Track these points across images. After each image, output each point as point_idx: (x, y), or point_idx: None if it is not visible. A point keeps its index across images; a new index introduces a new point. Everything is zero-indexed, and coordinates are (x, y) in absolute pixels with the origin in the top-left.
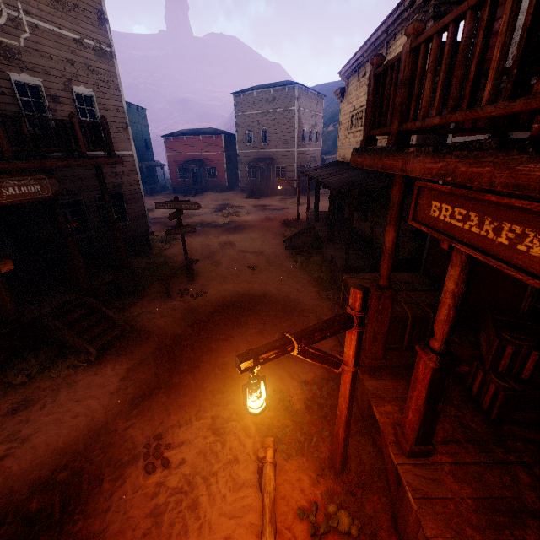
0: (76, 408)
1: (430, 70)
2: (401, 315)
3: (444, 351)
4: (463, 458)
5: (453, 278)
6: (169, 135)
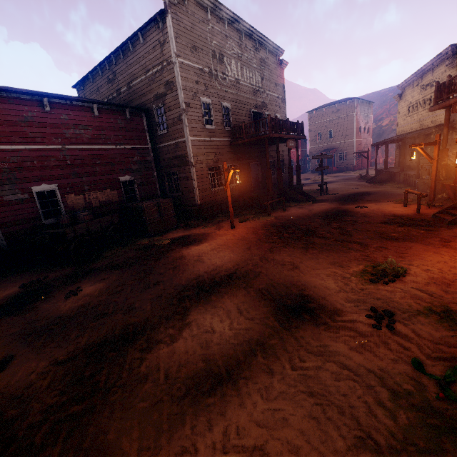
0: (321, 206)
1: (453, 84)
2: (452, 164)
3: None
4: None
5: None
6: None
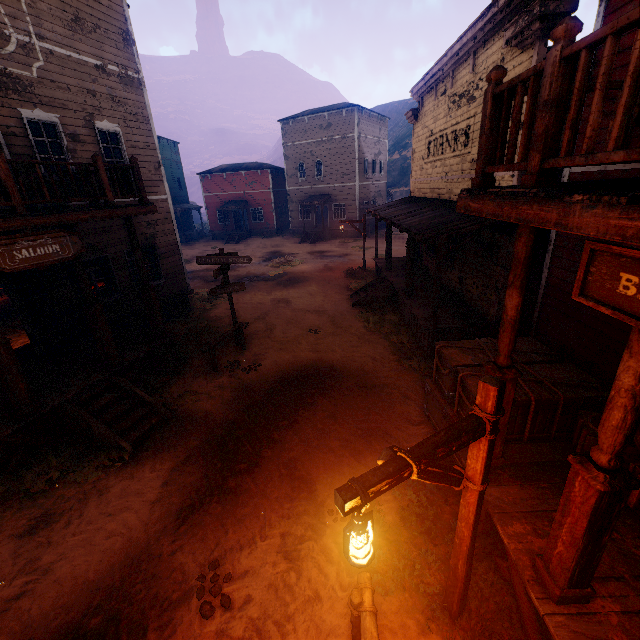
0: (109, 525)
1: (601, 86)
2: (521, 397)
3: (614, 467)
4: (634, 604)
5: (633, 370)
6: (206, 172)
